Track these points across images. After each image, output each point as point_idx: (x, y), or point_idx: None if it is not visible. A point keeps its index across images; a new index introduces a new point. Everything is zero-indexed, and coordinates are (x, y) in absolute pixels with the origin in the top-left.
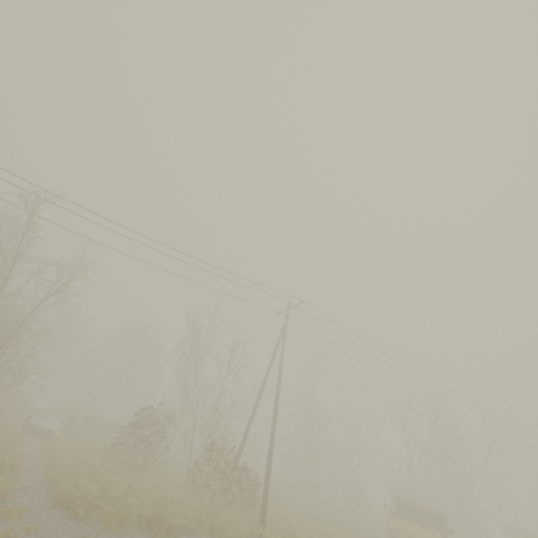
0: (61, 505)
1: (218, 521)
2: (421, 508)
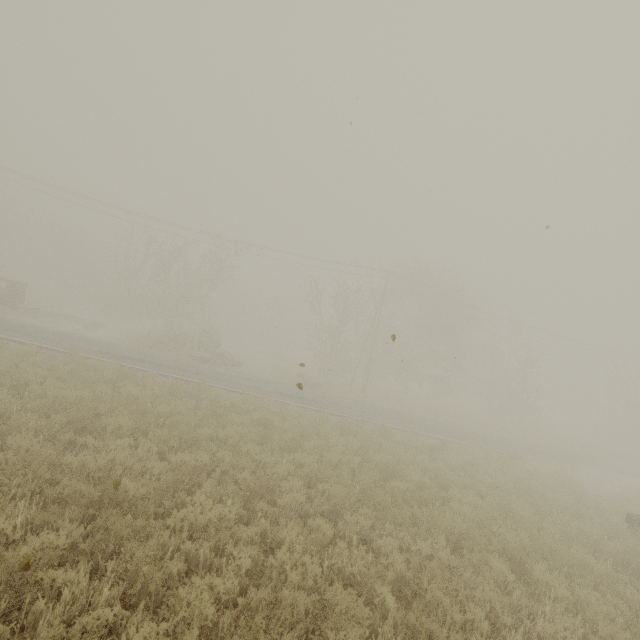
0: None
1: None
2: None
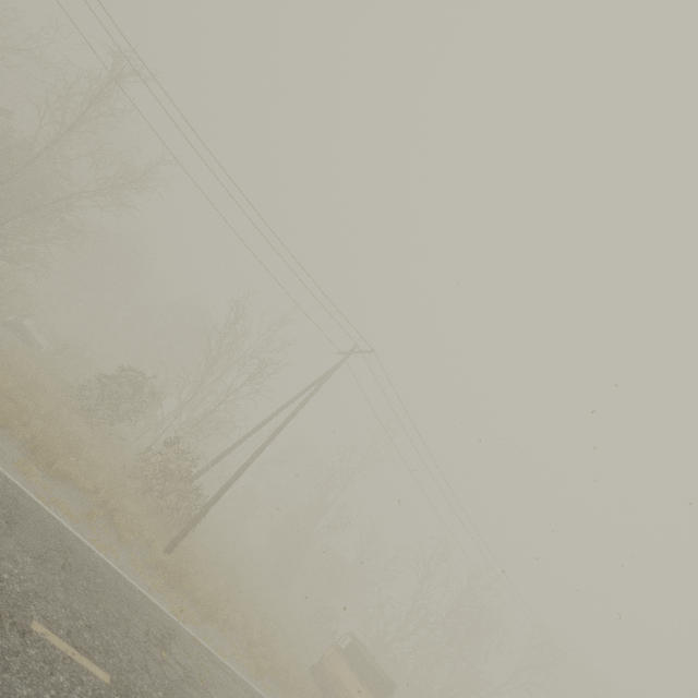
0: None
1: (117, 502)
2: (372, 660)
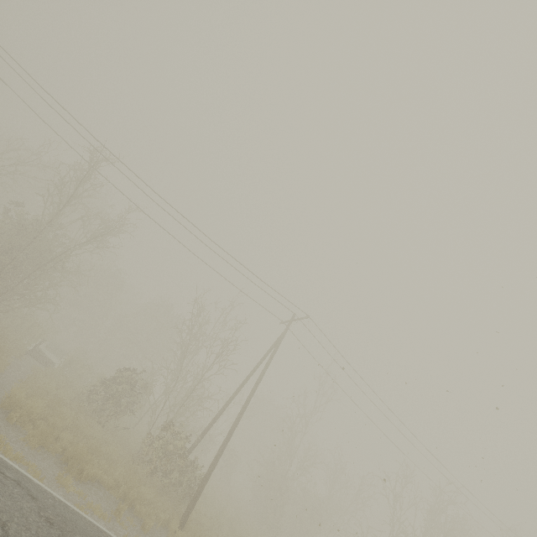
0: (5, 407)
1: (135, 492)
2: None
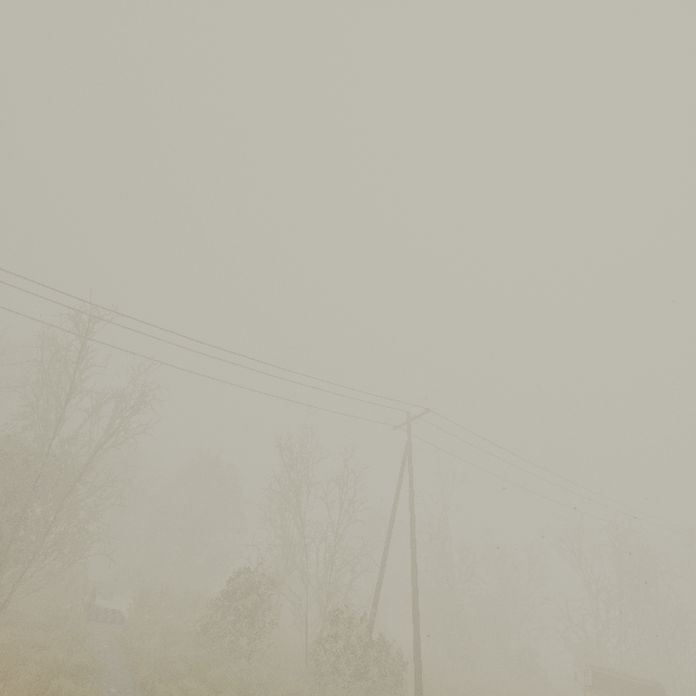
0: None
1: None
2: (627, 677)
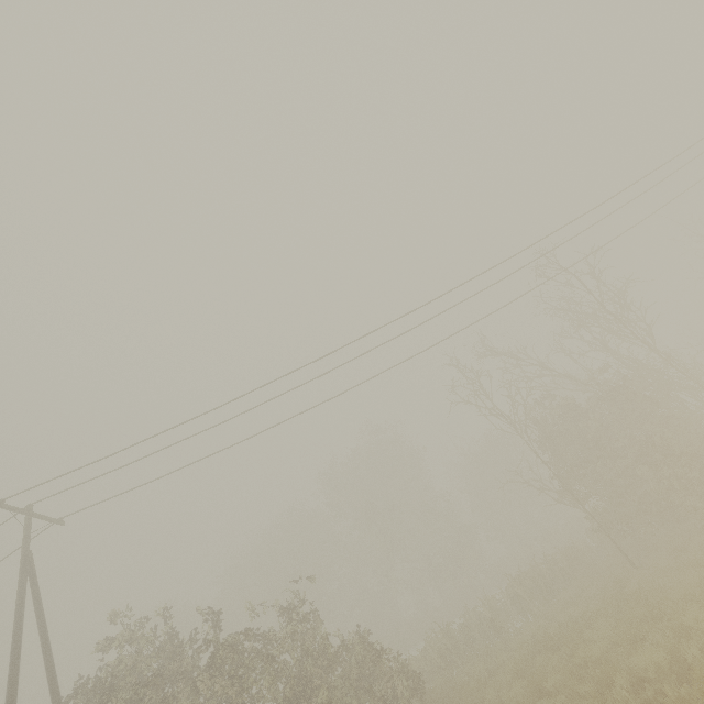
0: None
1: None
2: None
